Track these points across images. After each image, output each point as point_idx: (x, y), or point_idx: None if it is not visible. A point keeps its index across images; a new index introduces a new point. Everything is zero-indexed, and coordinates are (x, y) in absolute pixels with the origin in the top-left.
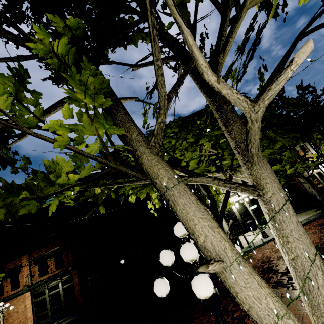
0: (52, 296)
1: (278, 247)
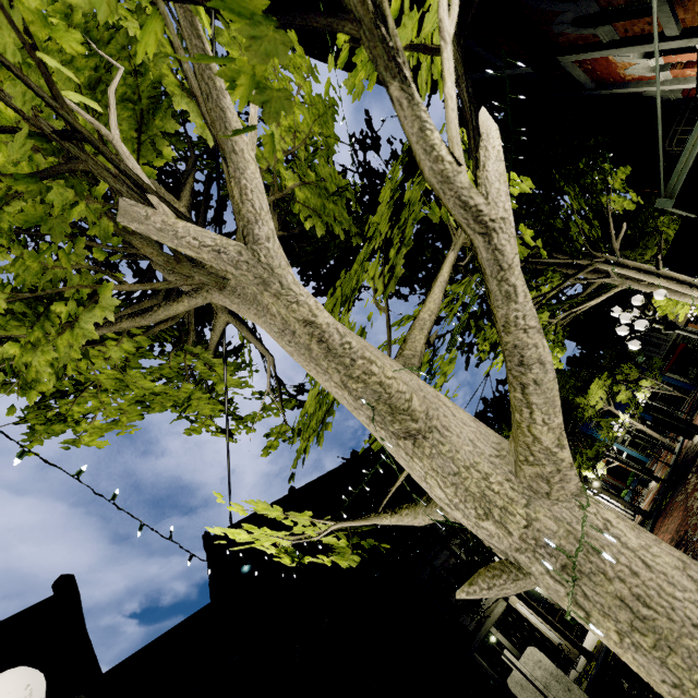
0: None
1: None
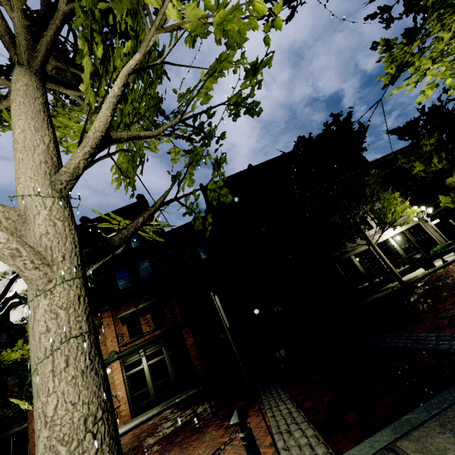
0: (154, 366)
1: None
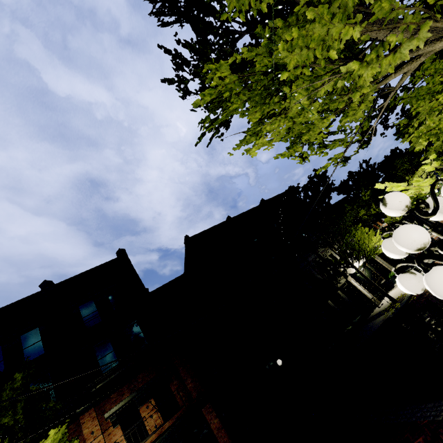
0: None
1: None
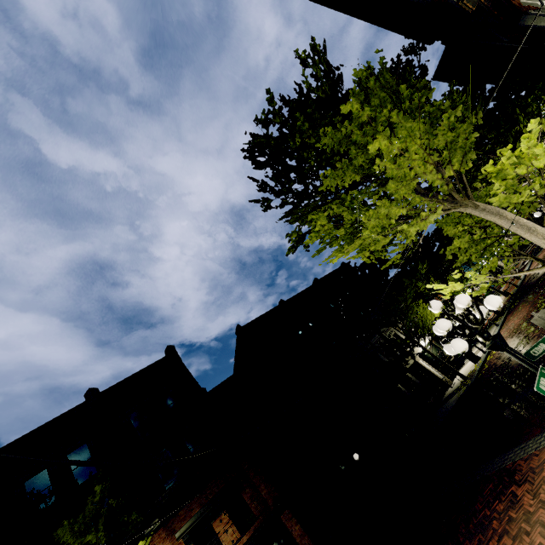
0: None
1: (508, 330)
